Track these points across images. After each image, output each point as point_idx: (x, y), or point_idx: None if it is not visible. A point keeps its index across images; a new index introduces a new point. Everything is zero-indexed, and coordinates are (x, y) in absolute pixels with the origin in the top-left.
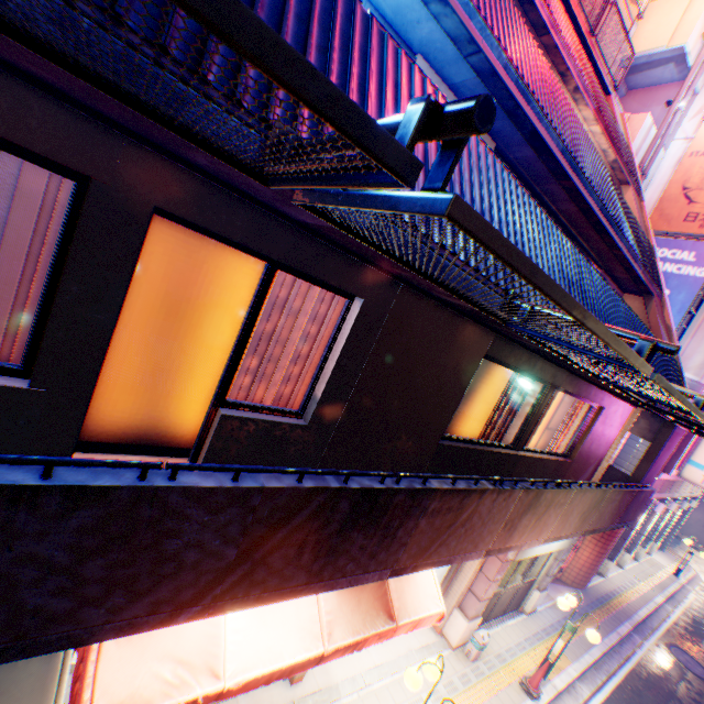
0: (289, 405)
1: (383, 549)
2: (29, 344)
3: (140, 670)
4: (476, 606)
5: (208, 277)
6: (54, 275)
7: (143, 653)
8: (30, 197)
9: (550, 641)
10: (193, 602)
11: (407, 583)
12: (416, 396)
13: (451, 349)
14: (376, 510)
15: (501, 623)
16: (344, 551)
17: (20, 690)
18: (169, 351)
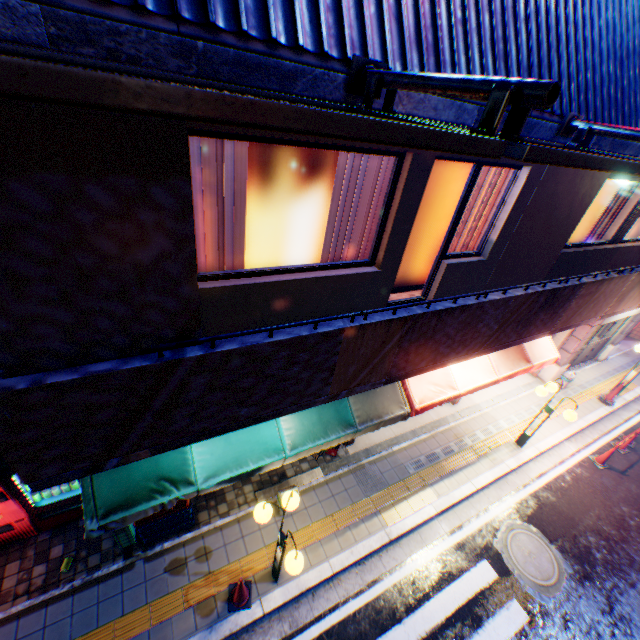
0: (468, 249)
1: (549, 321)
2: (365, 249)
3: (422, 388)
4: (566, 358)
5: (434, 183)
6: (386, 212)
7: (420, 382)
8: (371, 172)
9: (619, 376)
10: (477, 350)
11: (532, 344)
12: (551, 224)
13: (582, 181)
14: (553, 300)
15: (579, 368)
16: (533, 323)
17: (388, 394)
18: (413, 234)
